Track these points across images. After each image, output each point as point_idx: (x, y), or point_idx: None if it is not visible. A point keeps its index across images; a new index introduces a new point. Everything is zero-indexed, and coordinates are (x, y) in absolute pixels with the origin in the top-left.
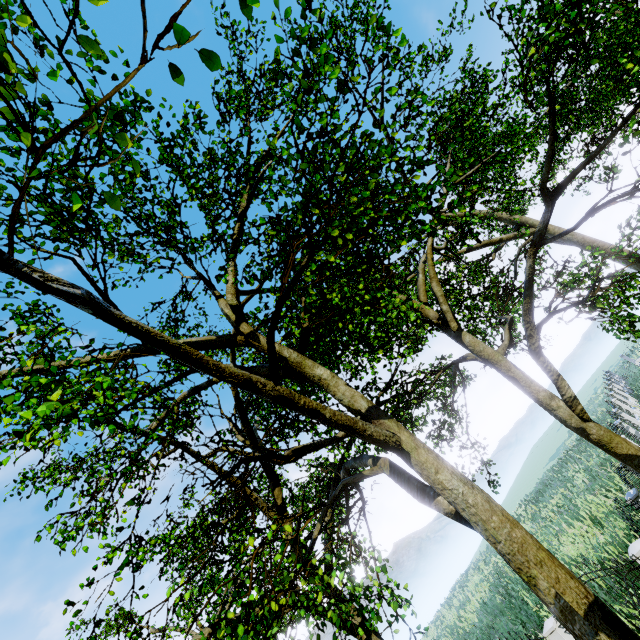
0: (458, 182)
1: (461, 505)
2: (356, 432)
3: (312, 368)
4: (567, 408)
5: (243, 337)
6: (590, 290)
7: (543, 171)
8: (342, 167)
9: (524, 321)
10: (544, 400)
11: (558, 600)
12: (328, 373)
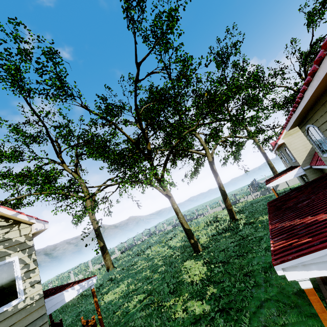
0: None
1: None
2: None
3: None
4: None
5: None
6: None
7: None
8: None
9: None
10: None
11: None
12: None
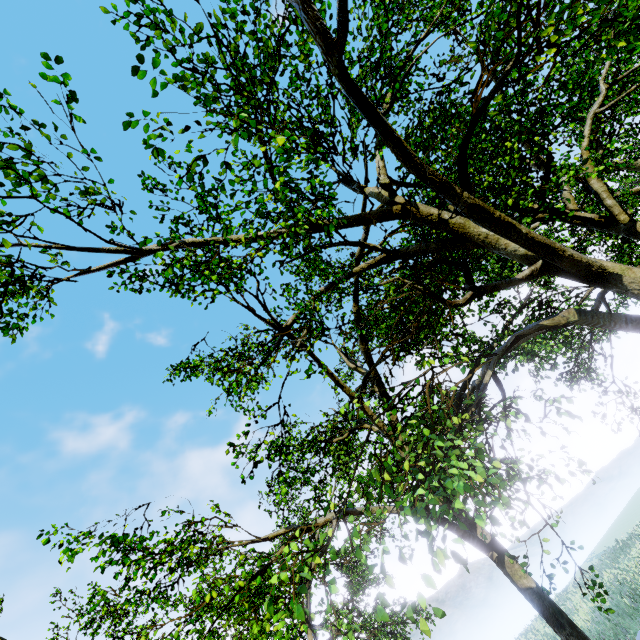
0: (621, 78)
1: None
2: (554, 252)
3: (477, 227)
4: None
5: (399, 206)
6: None
7: None
8: None
9: None
10: None
11: None
12: None
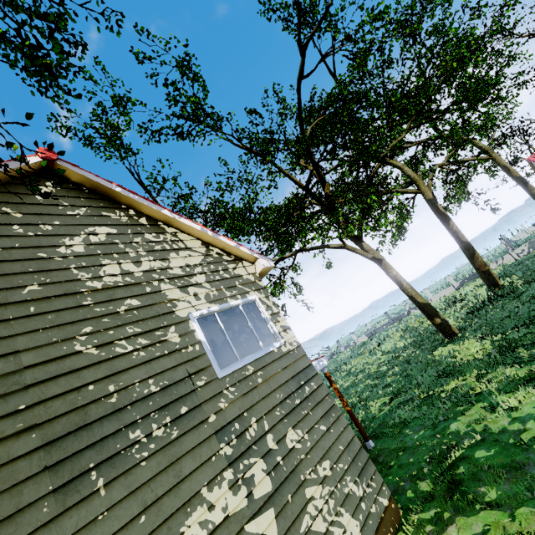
0: None
1: None
2: None
3: None
4: None
5: None
6: None
7: None
8: None
9: None
10: None
11: None
12: None
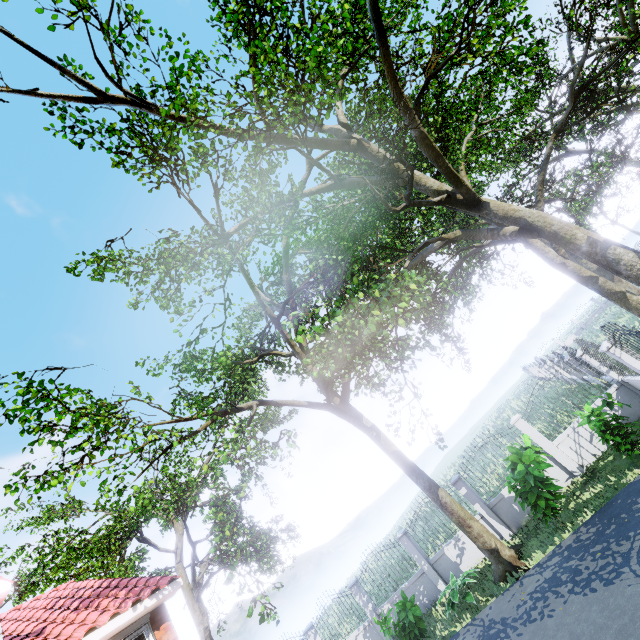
0: (484, 123)
1: (528, 215)
2: (459, 180)
3: None
4: (555, 252)
5: (356, 141)
6: (572, 191)
7: (575, 75)
8: (481, 7)
9: (537, 190)
10: (540, 247)
11: (588, 240)
12: (420, 173)
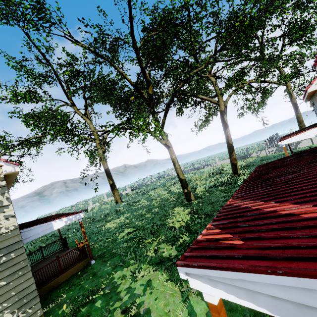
0: None
1: None
2: None
3: None
4: None
5: None
6: None
7: None
8: None
9: None
10: None
11: None
12: None
